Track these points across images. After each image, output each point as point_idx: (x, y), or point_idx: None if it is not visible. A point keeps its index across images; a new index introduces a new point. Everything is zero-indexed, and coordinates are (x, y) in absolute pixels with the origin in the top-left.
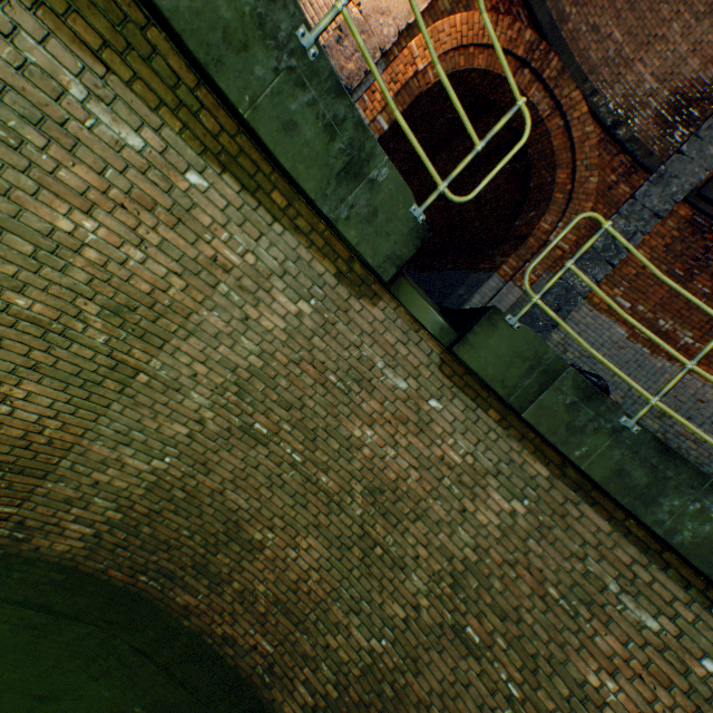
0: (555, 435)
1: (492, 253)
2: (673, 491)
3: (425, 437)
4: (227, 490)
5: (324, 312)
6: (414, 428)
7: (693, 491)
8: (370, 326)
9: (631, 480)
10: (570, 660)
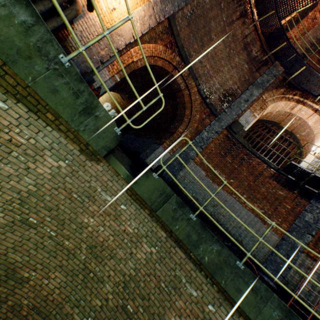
0: (168, 221)
1: (162, 137)
2: (204, 242)
3: (118, 221)
4: (9, 253)
5: (73, 166)
6: (113, 217)
7: (210, 242)
8: (95, 173)
9: (192, 238)
10: (166, 313)
